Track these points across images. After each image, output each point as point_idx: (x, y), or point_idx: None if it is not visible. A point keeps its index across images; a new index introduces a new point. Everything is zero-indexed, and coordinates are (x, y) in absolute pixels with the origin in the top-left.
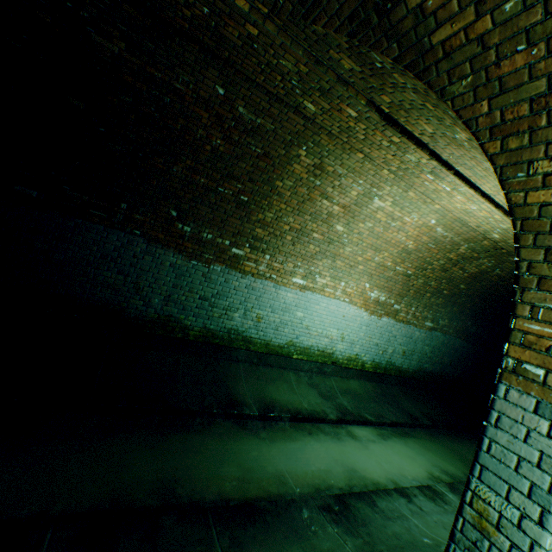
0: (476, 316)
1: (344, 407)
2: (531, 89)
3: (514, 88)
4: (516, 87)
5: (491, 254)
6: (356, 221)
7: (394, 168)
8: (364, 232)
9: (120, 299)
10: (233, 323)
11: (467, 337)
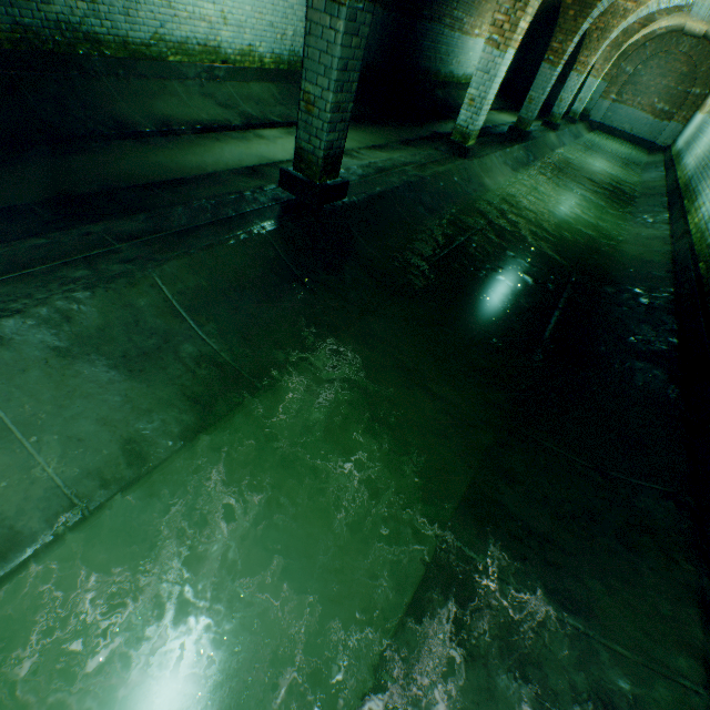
0: (529, 31)
1: None
2: None
3: None
4: None
5: None
6: None
7: None
8: None
9: (430, 66)
10: (452, 68)
11: (520, 49)
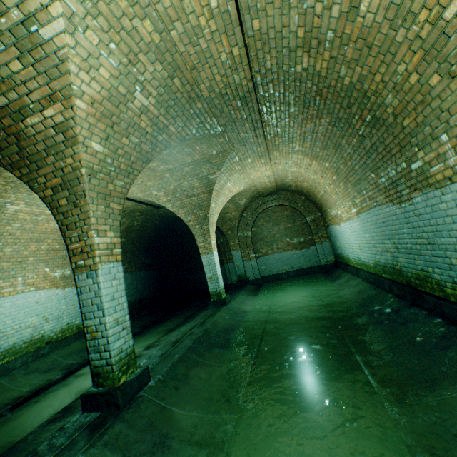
0: (145, 253)
1: (70, 364)
2: (14, 148)
3: (7, 148)
4: (7, 147)
5: (124, 215)
6: (1, 226)
7: (4, 182)
8: (16, 232)
9: None
10: None
11: (146, 268)
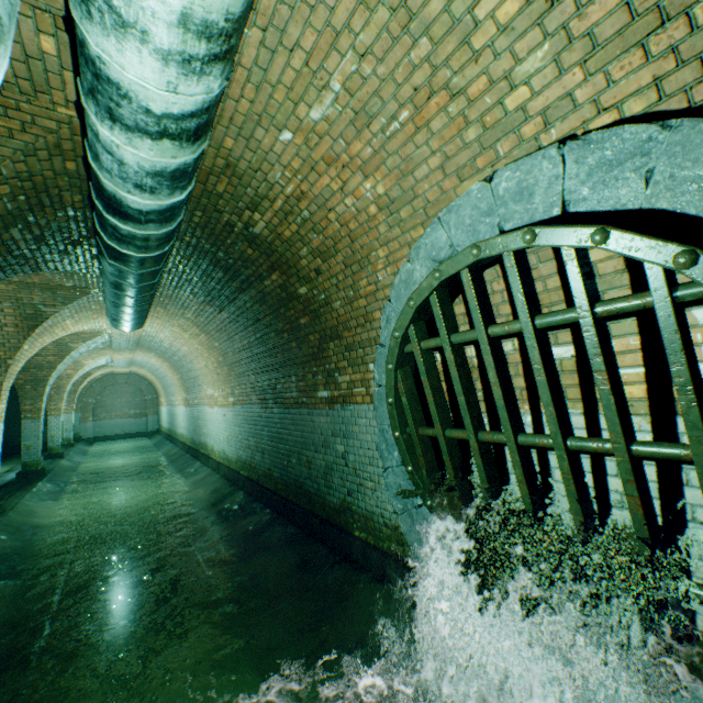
0: None
1: None
2: None
3: None
4: None
5: None
6: None
7: None
8: None
9: None
10: None
11: None
